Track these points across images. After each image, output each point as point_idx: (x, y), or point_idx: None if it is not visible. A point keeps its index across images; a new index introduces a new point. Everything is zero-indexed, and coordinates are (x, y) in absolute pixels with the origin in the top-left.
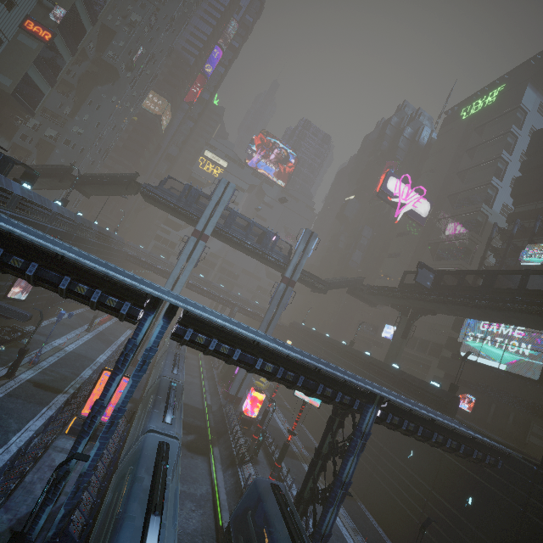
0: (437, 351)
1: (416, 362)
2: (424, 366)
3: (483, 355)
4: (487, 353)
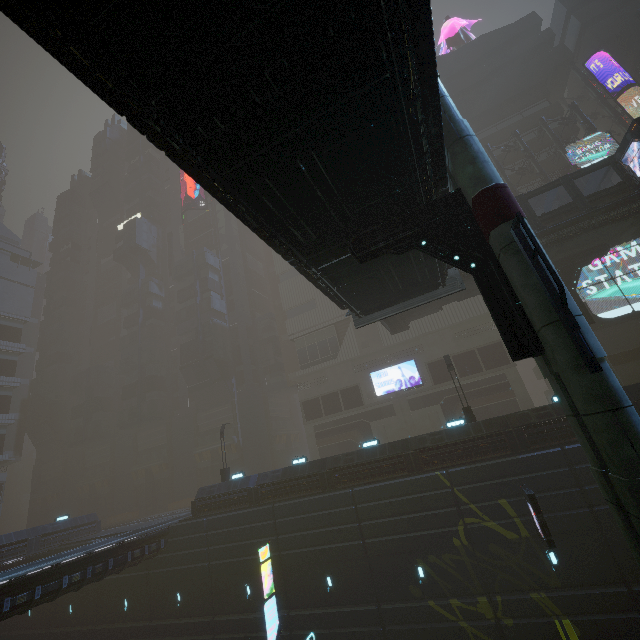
0: (497, 356)
1: (479, 393)
2: (498, 388)
3: (635, 298)
4: (638, 292)
